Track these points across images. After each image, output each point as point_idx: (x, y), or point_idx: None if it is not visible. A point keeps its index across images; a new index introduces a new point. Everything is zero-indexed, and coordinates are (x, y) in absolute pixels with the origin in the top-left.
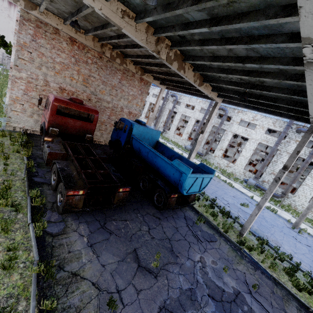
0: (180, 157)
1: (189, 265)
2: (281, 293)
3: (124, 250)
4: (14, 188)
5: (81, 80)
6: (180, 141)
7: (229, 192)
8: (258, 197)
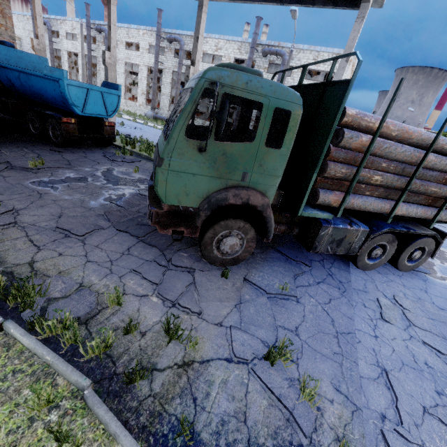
0: None
1: (88, 170)
2: None
3: None
4: None
5: None
6: (138, 109)
7: None
8: None
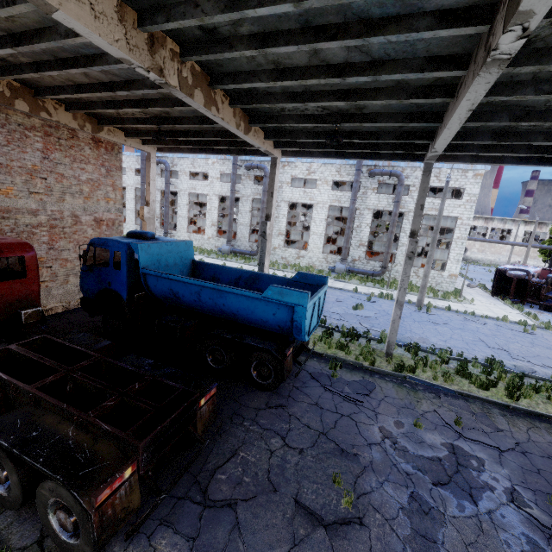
0: (255, 275)
1: (379, 456)
2: (478, 407)
3: (281, 520)
4: None
5: None
6: (206, 243)
7: (328, 297)
8: (361, 286)
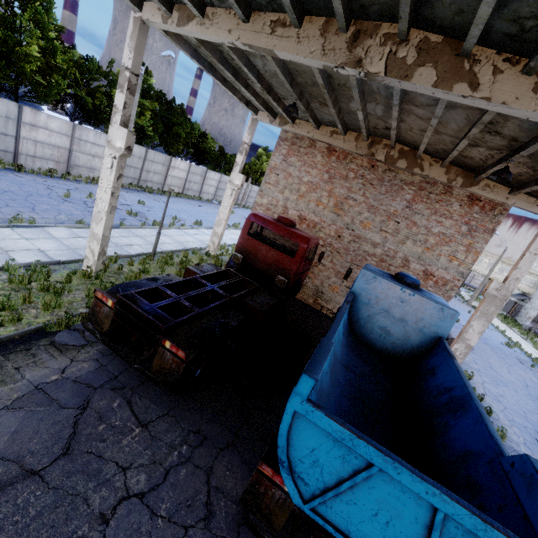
0: (465, 400)
1: None
2: None
3: (30, 448)
4: None
5: (332, 206)
6: None
7: None
8: None
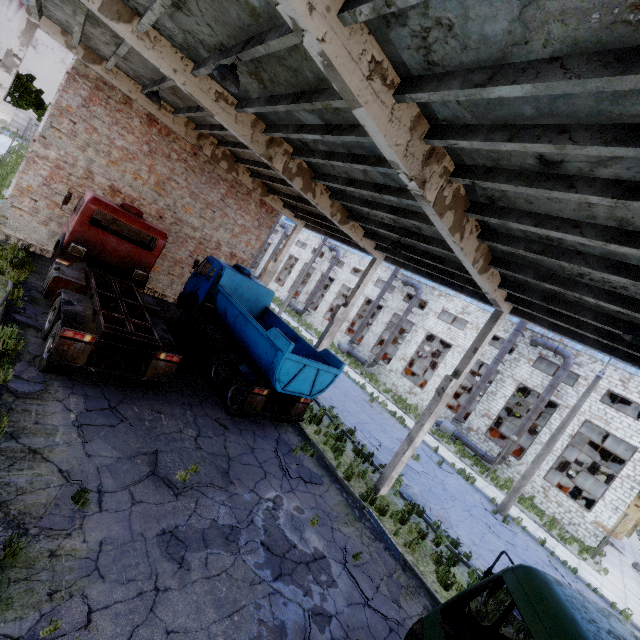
0: (296, 337)
1: (248, 499)
2: (408, 582)
3: (136, 447)
4: None
5: (153, 183)
6: None
7: (393, 431)
8: (452, 455)
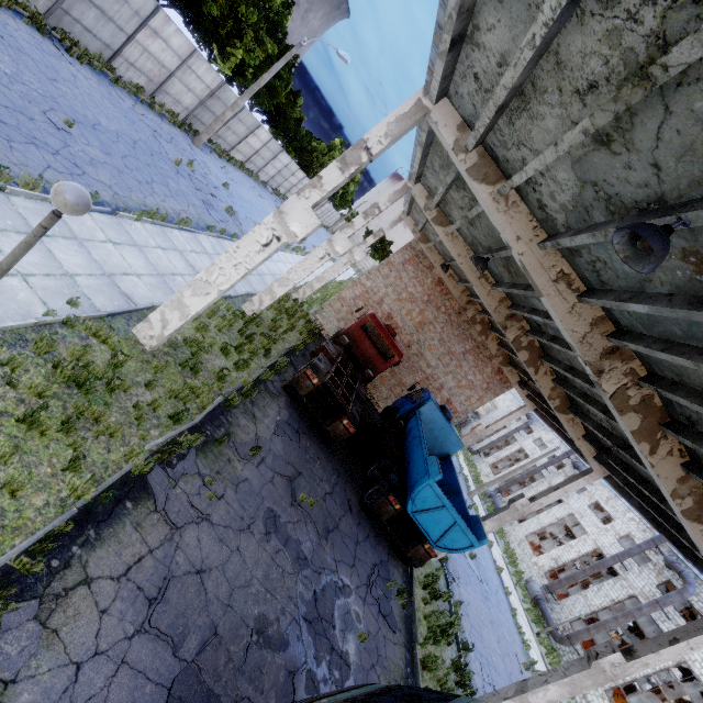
0: (458, 492)
1: (328, 560)
2: None
3: (293, 460)
4: (276, 347)
5: (417, 322)
6: (527, 563)
7: None
8: None
